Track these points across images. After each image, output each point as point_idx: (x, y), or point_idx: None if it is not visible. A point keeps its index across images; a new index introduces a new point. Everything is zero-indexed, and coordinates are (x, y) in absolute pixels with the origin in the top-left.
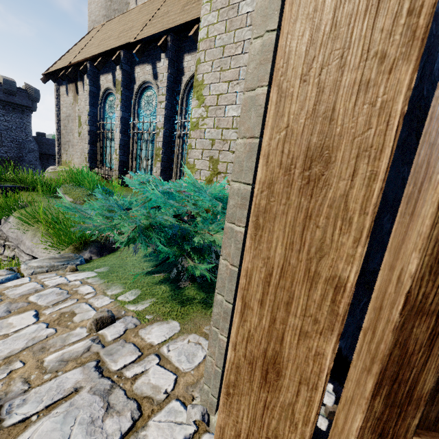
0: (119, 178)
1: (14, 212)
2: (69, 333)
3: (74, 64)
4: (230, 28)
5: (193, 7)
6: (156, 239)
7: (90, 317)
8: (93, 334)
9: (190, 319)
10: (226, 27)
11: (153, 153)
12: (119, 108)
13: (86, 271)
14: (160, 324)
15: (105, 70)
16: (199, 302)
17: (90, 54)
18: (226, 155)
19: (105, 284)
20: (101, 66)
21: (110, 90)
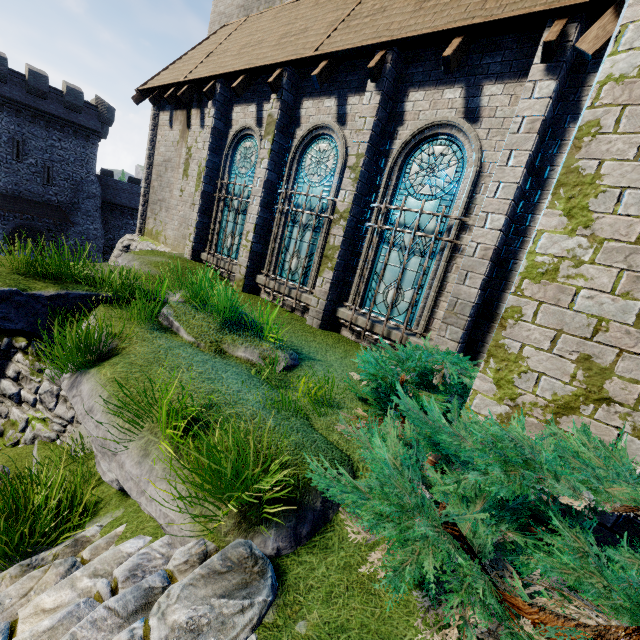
0: (245, 279)
1: (97, 371)
2: None
3: (193, 80)
4: None
5: (442, 3)
6: None
7: None
8: None
9: None
10: None
11: (313, 249)
12: (266, 164)
13: None
14: None
15: (244, 96)
16: None
17: (223, 67)
18: None
19: None
20: (242, 90)
21: (249, 130)
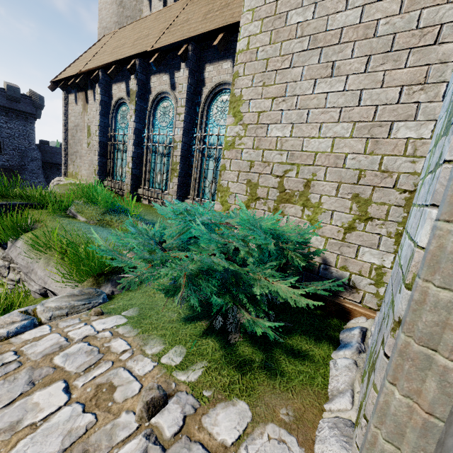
0: (130, 192)
1: (23, 235)
2: (114, 423)
3: (85, 72)
4: (275, 39)
5: (216, 15)
6: (207, 288)
7: (134, 393)
8: (145, 425)
9: (258, 396)
10: (271, 38)
11: (168, 168)
12: (133, 119)
13: (112, 314)
14: (225, 406)
15: (118, 79)
16: (261, 367)
17: (102, 62)
18: (268, 179)
19: (141, 336)
20: (114, 75)
21: (123, 99)
